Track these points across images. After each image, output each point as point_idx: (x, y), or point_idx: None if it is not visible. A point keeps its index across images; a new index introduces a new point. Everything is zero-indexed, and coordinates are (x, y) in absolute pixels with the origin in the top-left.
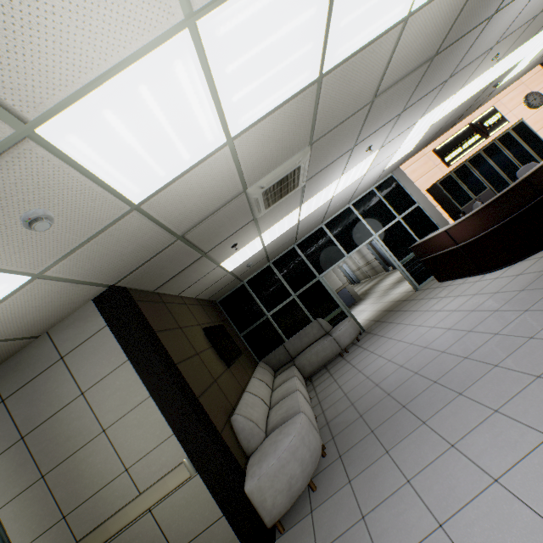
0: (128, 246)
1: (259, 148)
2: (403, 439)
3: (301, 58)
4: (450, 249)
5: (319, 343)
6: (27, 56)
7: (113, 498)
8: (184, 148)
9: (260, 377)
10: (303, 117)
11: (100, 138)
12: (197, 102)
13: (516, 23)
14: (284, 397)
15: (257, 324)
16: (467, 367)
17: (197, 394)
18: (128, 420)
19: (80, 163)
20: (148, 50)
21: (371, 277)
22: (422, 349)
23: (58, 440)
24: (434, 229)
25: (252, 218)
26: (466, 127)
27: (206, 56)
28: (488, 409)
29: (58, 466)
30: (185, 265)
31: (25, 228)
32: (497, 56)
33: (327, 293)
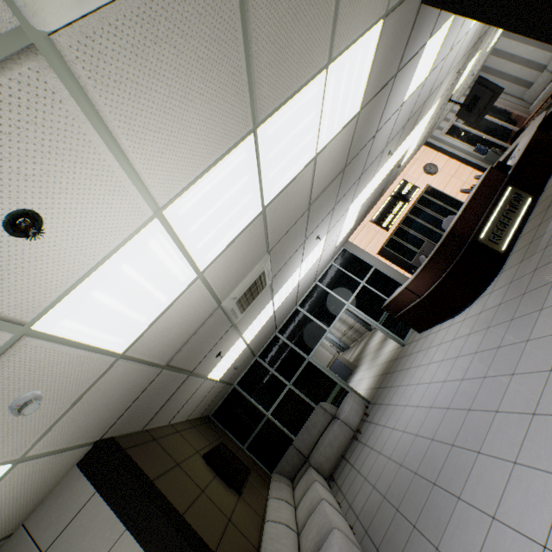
0: (114, 394)
1: (226, 271)
2: (446, 525)
3: (246, 204)
4: (416, 302)
5: (329, 431)
6: (31, 278)
7: None
8: (162, 293)
9: (277, 496)
10: (257, 237)
11: (88, 313)
12: (169, 258)
13: (393, 132)
14: (310, 513)
15: (259, 428)
16: (474, 420)
17: (213, 546)
18: None
19: (69, 338)
20: (127, 240)
21: (358, 340)
22: (428, 410)
23: None
24: (397, 285)
25: (231, 324)
26: (389, 198)
27: (173, 228)
28: (507, 462)
29: None
30: (172, 391)
31: (12, 415)
32: (390, 152)
33: (320, 372)
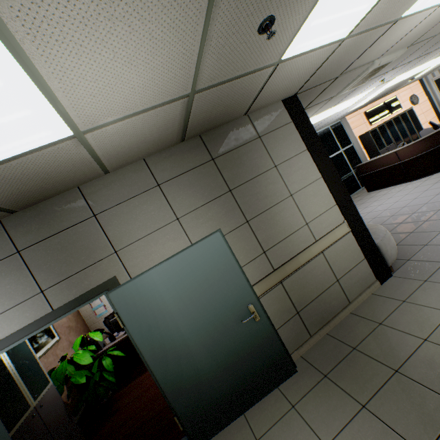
0: (348, 57)
1: (423, 25)
2: None
3: None
4: (393, 165)
5: None
6: None
7: (298, 242)
8: None
9: None
10: None
11: None
12: None
13: None
14: None
15: None
16: None
17: None
18: (307, 191)
19: None
20: None
21: None
22: (402, 208)
23: (258, 197)
24: (359, 163)
25: (335, 95)
26: (382, 104)
27: None
28: None
29: (259, 215)
30: None
31: None
32: None
33: None
